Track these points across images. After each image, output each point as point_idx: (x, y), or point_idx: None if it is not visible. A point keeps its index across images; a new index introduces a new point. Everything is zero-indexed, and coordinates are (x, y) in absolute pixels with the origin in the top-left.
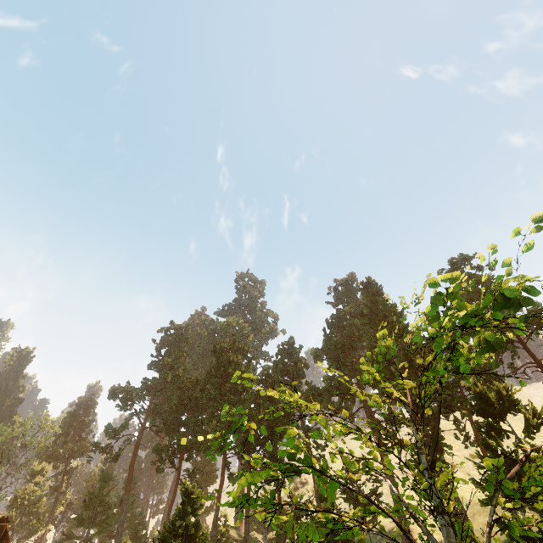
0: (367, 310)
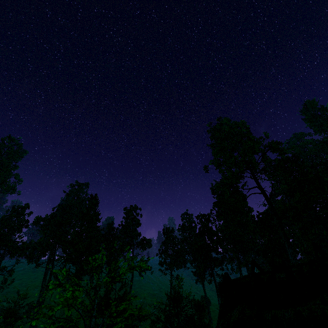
0: (86, 211)
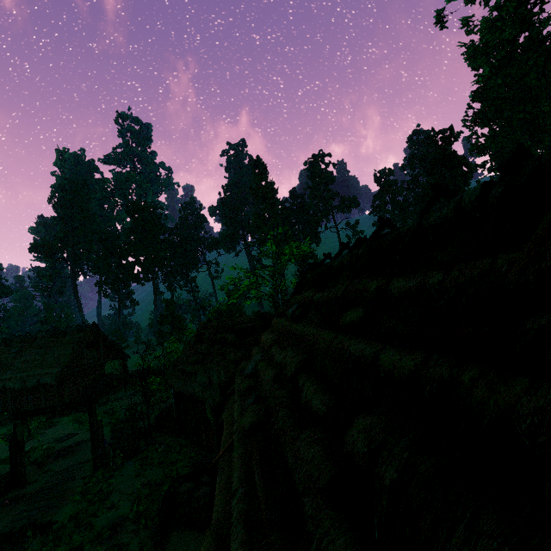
0: (255, 185)
